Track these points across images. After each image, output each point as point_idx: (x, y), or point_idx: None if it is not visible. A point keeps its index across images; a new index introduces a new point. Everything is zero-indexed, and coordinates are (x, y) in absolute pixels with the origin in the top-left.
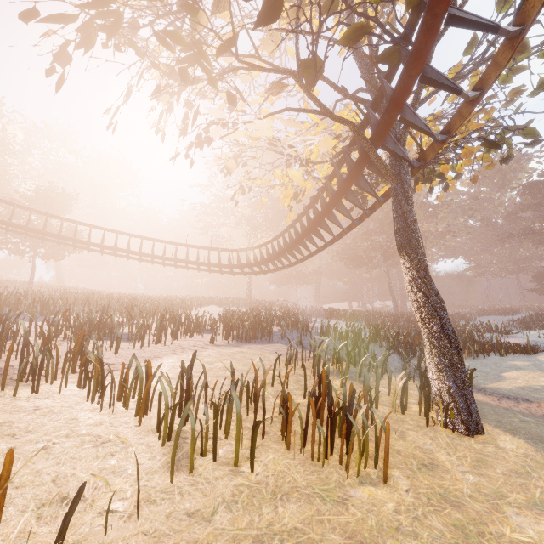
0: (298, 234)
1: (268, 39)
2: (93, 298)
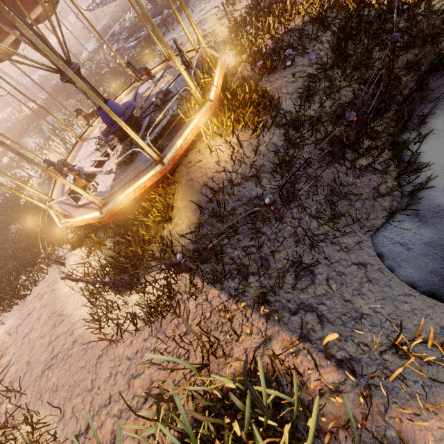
0: None
1: None
2: None
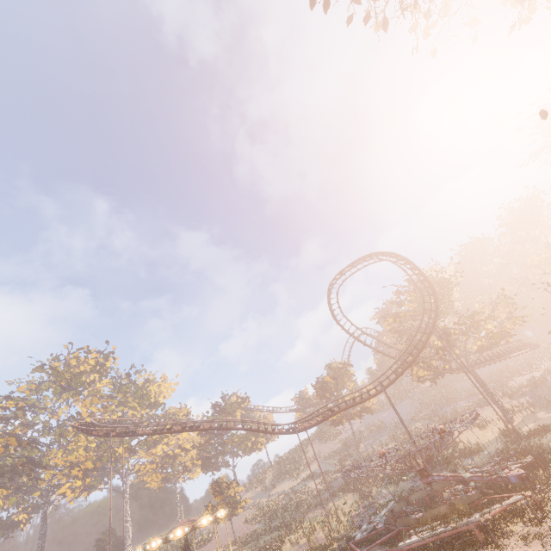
0: (506, 350)
1: (438, 356)
2: (496, 376)
